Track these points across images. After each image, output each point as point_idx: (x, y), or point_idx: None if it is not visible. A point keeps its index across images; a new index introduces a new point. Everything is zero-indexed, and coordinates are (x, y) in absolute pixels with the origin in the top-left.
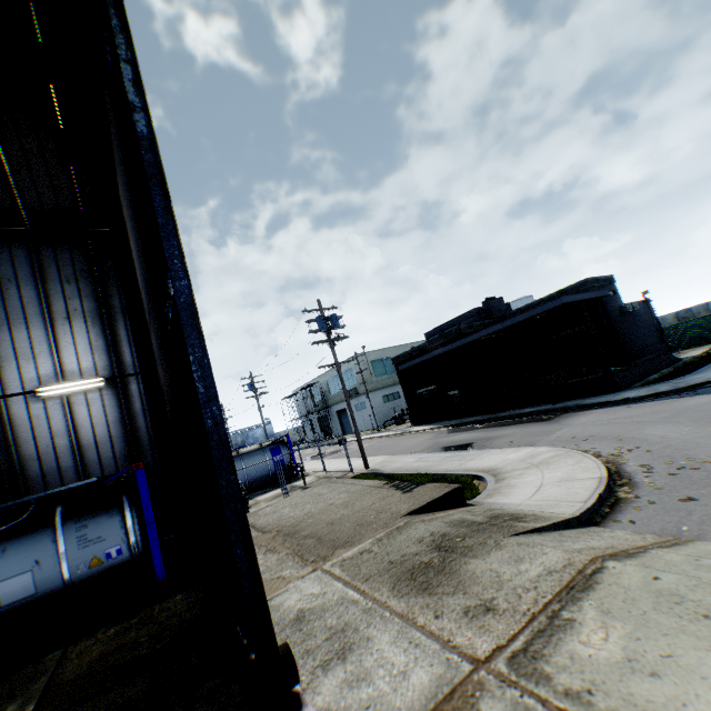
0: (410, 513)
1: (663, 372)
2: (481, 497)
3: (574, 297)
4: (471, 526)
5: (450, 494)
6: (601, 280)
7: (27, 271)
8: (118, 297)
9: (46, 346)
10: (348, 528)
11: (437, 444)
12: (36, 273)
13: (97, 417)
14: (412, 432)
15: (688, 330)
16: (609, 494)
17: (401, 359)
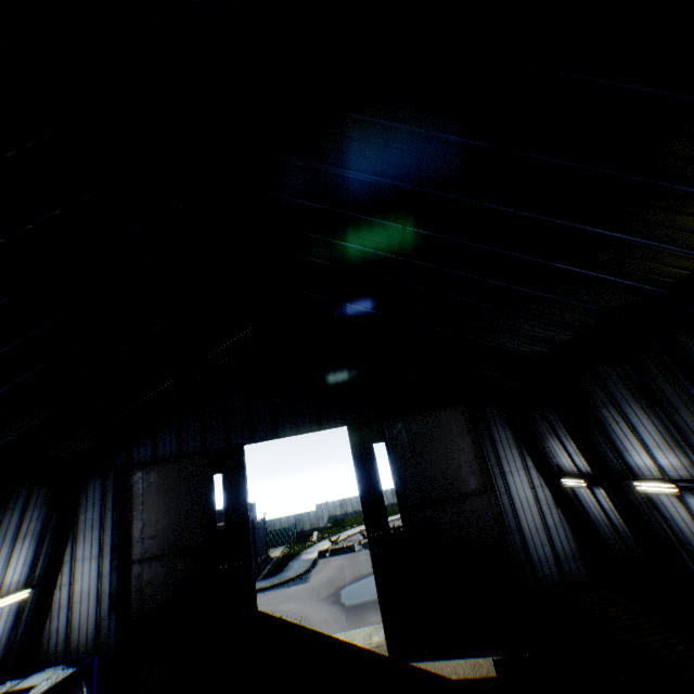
0: None
1: (269, 568)
2: None
3: None
4: None
5: None
6: (253, 505)
7: (23, 500)
8: (56, 518)
9: (4, 561)
10: None
11: None
12: (26, 501)
13: (1, 626)
14: None
15: (274, 535)
16: None
17: None
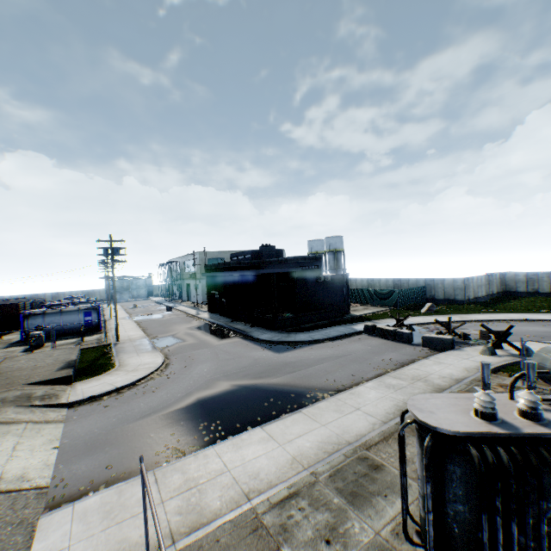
0: (31, 384)
1: (319, 323)
2: (83, 381)
3: (268, 270)
4: (22, 398)
5: (63, 378)
6: (309, 258)
7: None
8: None
9: None
10: (4, 383)
11: (173, 335)
12: None
13: None
14: (197, 317)
15: (380, 295)
16: (104, 396)
17: (208, 268)
